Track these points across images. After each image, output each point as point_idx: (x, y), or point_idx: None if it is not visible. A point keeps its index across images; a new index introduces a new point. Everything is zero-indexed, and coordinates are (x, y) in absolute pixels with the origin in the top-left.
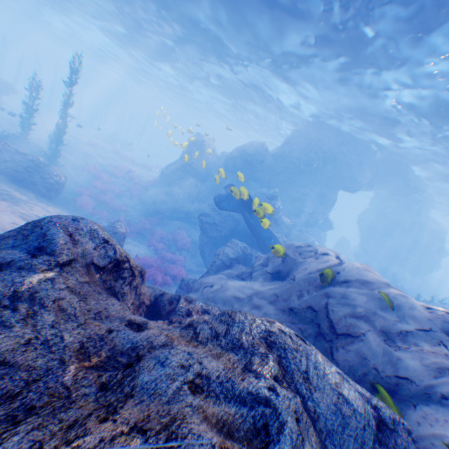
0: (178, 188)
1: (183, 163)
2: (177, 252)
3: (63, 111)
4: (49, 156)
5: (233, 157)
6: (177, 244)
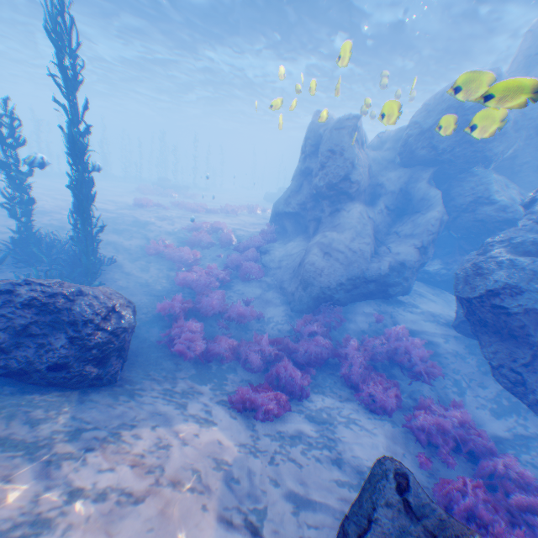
0: (336, 232)
1: (326, 178)
2: (421, 386)
3: (71, 150)
4: (81, 254)
5: (428, 129)
6: (407, 365)
